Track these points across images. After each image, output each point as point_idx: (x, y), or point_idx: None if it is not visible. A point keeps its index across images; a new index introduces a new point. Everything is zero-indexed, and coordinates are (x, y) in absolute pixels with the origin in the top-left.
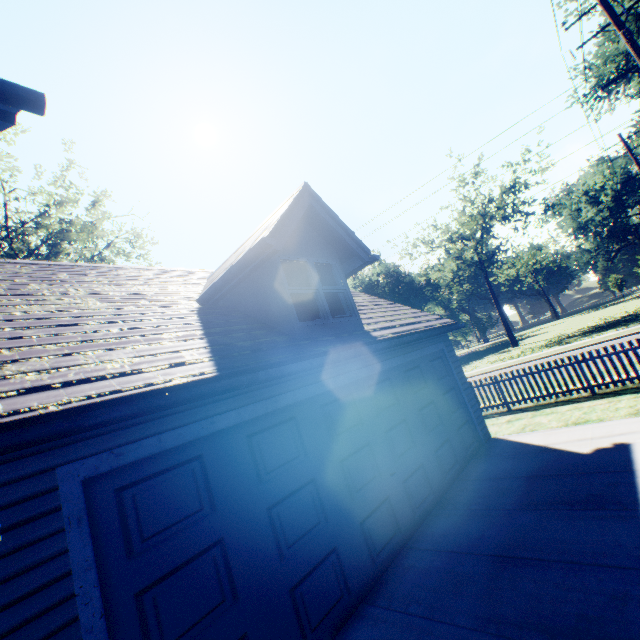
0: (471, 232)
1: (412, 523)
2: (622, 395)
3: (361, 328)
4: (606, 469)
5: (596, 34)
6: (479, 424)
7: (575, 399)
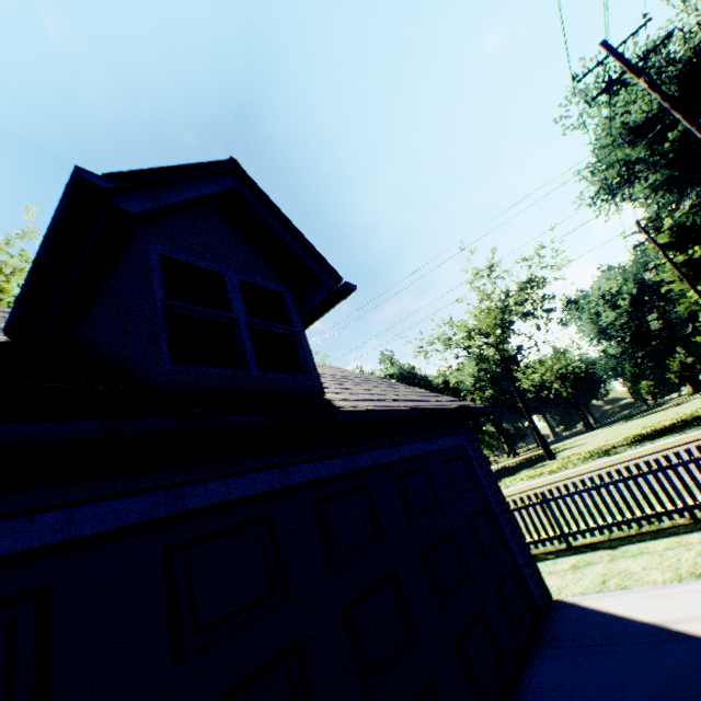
0: (490, 327)
1: None
2: None
3: (319, 395)
4: None
5: (612, 83)
6: (531, 575)
7: (670, 528)
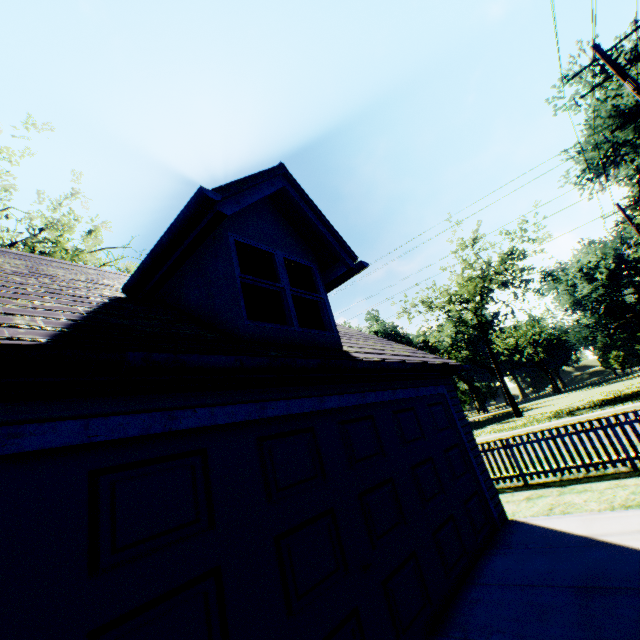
0: (470, 294)
1: None
2: None
3: (339, 347)
4: None
5: (599, 84)
6: (492, 498)
7: (612, 474)
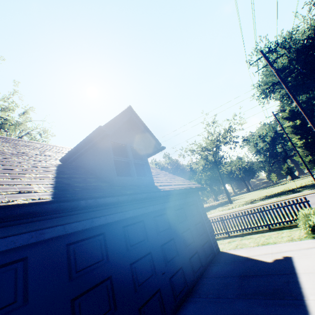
0: (211, 147)
1: (173, 307)
2: (283, 229)
3: (153, 184)
4: (281, 272)
5: (262, 68)
6: (214, 243)
7: (261, 231)
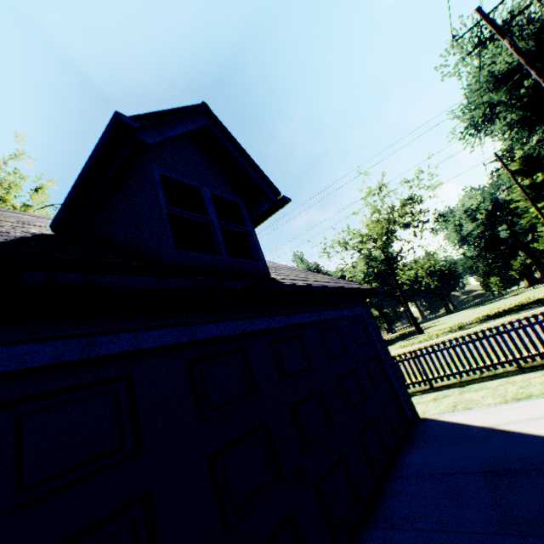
0: (378, 234)
1: None
2: None
3: (267, 275)
4: None
5: (483, 43)
6: (406, 401)
7: (502, 373)
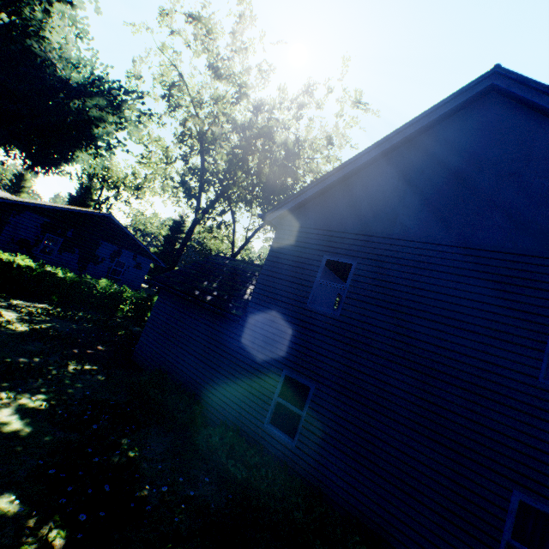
0: None
1: None
2: None
3: None
4: None
5: None
6: None
7: None
